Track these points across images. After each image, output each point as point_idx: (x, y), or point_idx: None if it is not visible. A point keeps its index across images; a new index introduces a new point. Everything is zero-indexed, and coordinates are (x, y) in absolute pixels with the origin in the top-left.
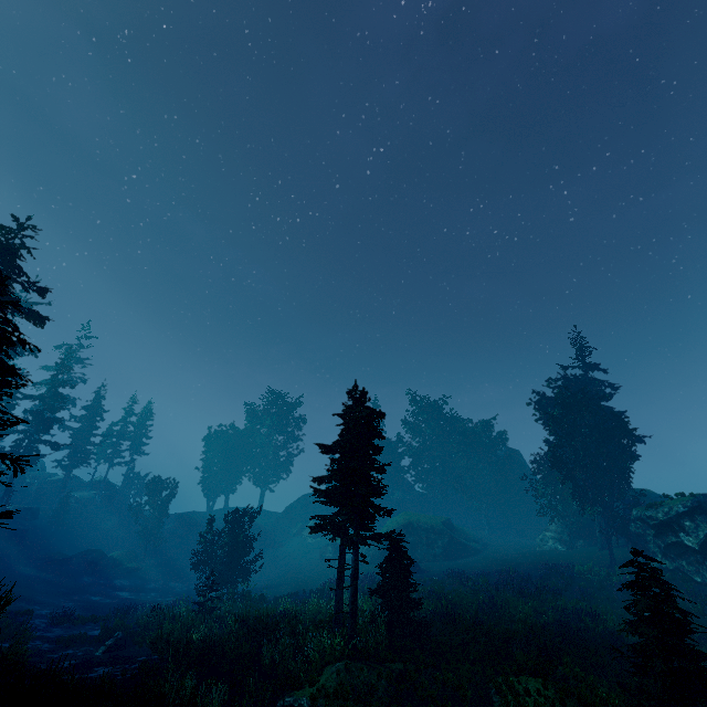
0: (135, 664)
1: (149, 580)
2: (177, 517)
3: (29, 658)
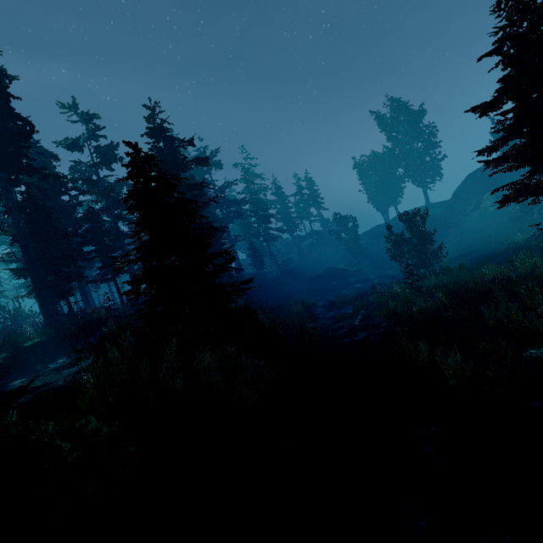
0: (380, 329)
1: (369, 274)
2: (366, 234)
3: (316, 338)
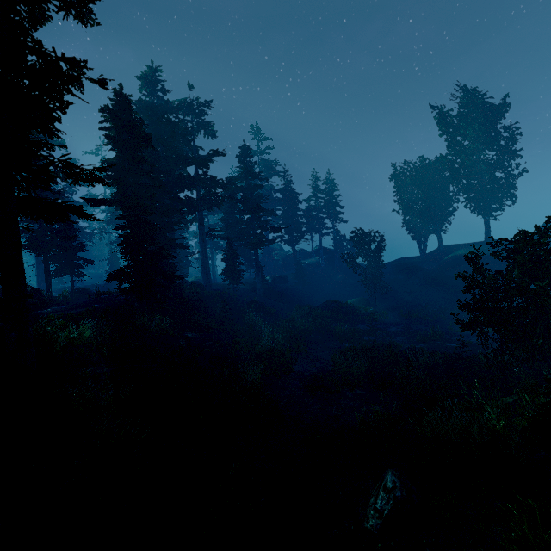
0: None
1: (388, 323)
2: (392, 265)
3: None
